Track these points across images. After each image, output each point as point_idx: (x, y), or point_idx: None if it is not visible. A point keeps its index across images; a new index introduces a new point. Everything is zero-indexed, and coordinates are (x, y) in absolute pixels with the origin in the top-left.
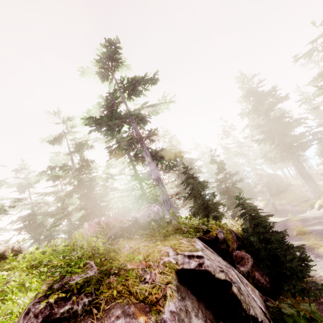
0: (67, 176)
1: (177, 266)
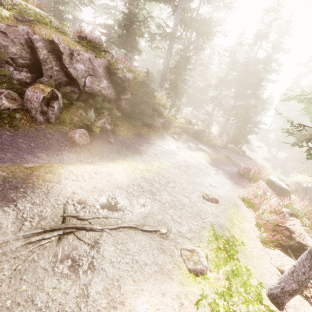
0: (128, 1)
1: (53, 37)
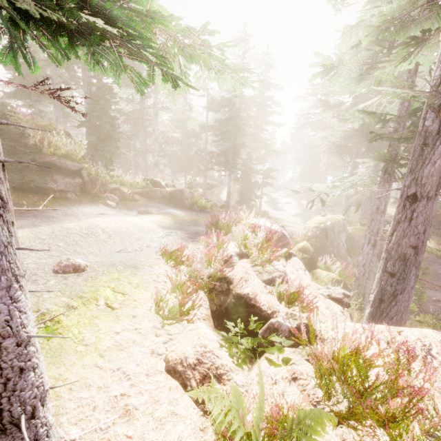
0: None
1: None
